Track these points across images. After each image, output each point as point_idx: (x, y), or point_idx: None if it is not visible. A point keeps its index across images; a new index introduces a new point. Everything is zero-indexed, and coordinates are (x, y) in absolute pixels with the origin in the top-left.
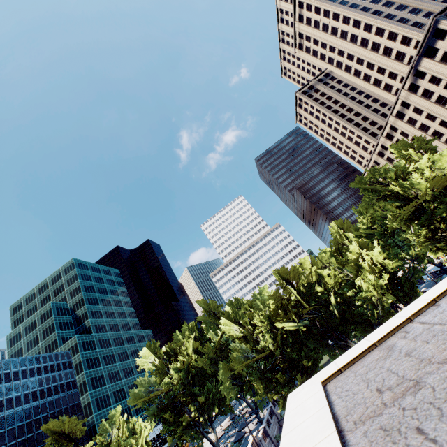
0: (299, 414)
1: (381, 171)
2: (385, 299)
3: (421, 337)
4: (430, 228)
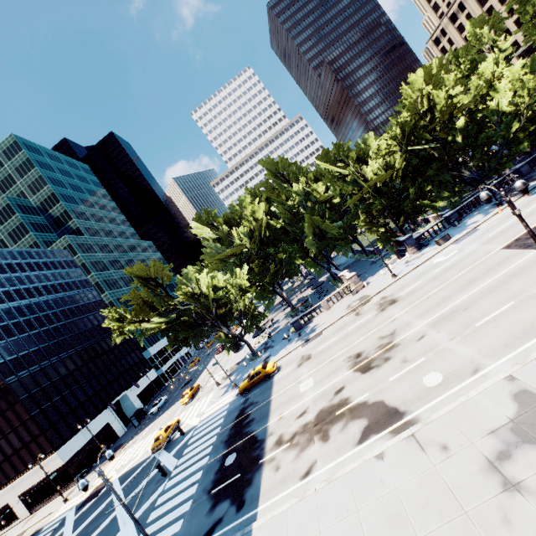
0: None
1: None
2: None
3: None
4: None
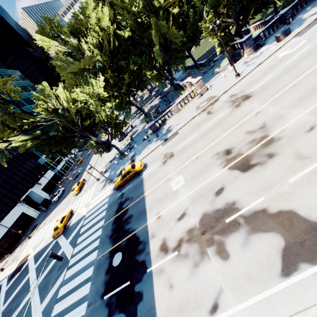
0: None
1: None
2: None
3: None
4: None
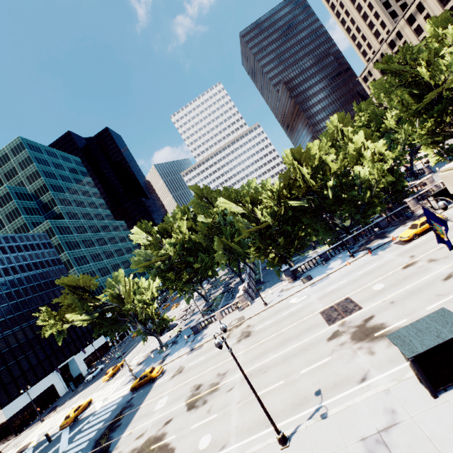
0: None
1: (415, 49)
2: (384, 181)
3: None
4: (437, 121)
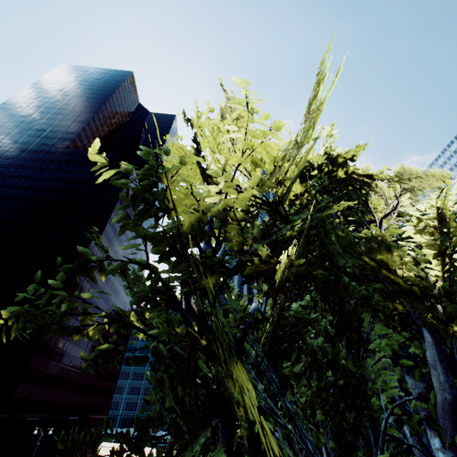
0: None
1: None
2: None
3: None
4: None
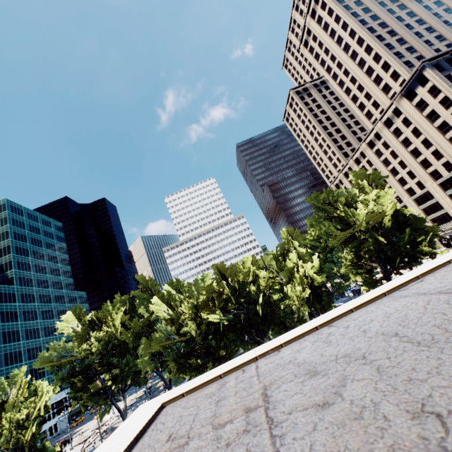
0: (116, 438)
1: (335, 193)
2: (302, 309)
3: (240, 385)
4: (358, 254)
